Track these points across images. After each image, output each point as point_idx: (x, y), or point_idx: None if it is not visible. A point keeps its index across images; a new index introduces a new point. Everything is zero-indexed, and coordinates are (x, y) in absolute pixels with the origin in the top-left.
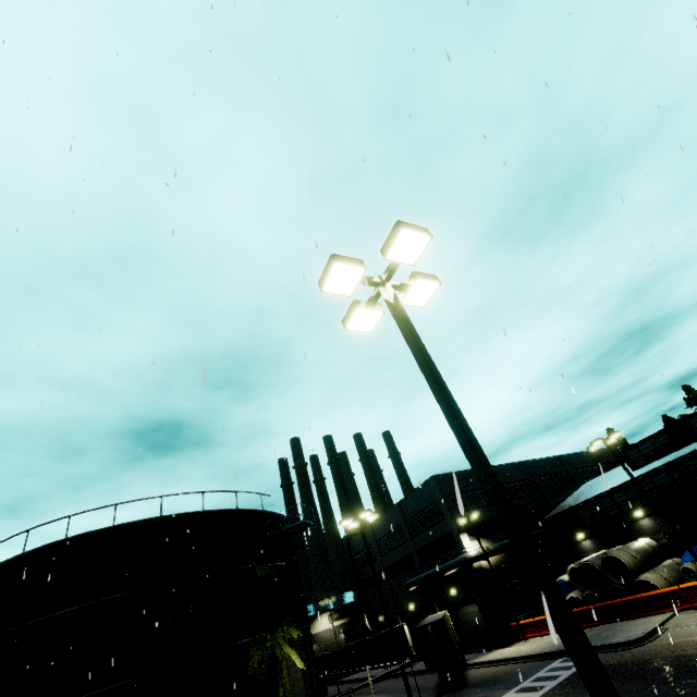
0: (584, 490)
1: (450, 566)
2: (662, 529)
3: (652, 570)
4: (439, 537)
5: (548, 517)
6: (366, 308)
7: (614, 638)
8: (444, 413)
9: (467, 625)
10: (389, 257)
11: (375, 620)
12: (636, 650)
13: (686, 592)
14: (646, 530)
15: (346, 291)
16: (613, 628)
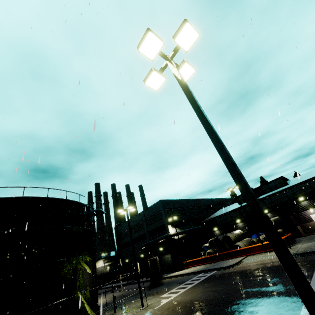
0: (219, 212)
1: (162, 238)
2: (246, 227)
3: (240, 241)
4: (159, 226)
5: (204, 221)
6: (158, 73)
7: (223, 265)
8: (196, 112)
9: (165, 263)
10: (176, 40)
11: (124, 261)
12: (231, 269)
13: (251, 249)
14: (240, 227)
15: (151, 56)
16: (223, 262)
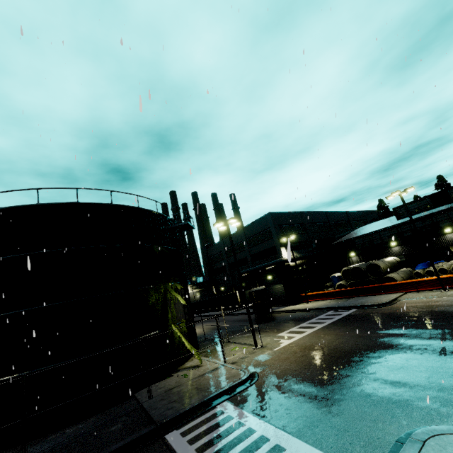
0: (359, 231)
1: (271, 264)
2: (405, 253)
3: (396, 272)
4: (266, 248)
5: (335, 243)
6: None
7: (367, 303)
8: None
9: (274, 294)
10: None
11: (219, 289)
12: (382, 308)
13: (416, 283)
14: (394, 253)
15: None
16: (365, 299)
